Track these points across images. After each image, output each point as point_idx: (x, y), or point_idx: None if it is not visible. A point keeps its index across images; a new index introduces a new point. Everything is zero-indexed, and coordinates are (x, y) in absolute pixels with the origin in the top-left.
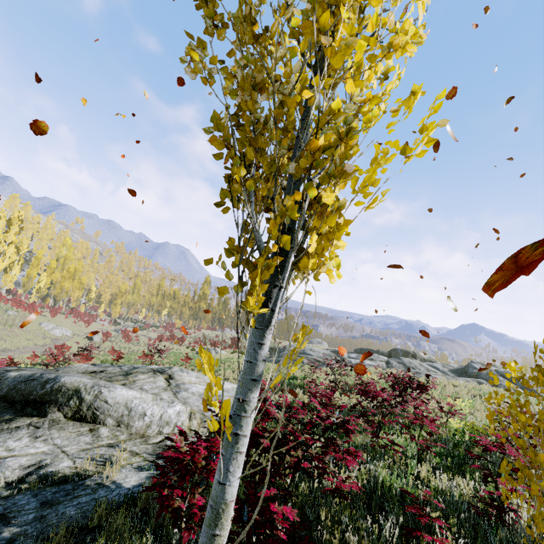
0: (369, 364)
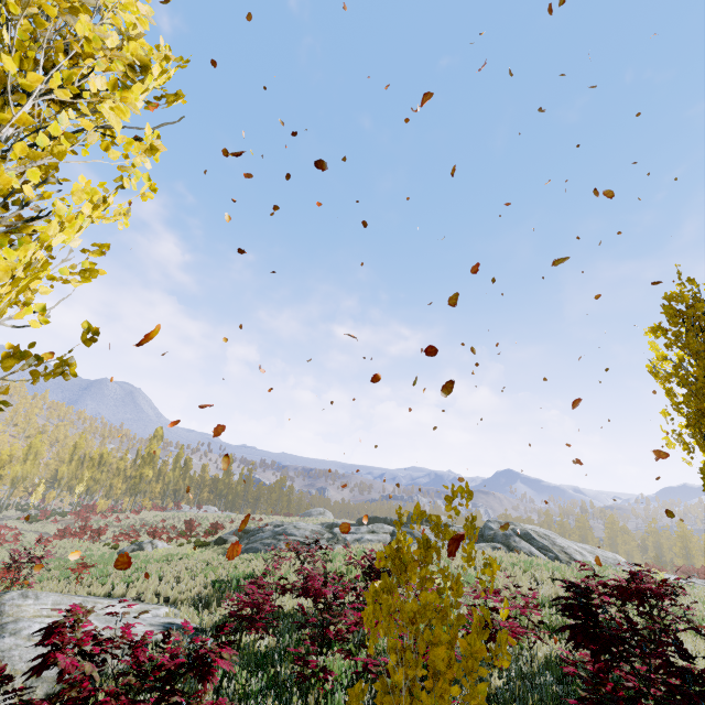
0: (369, 539)
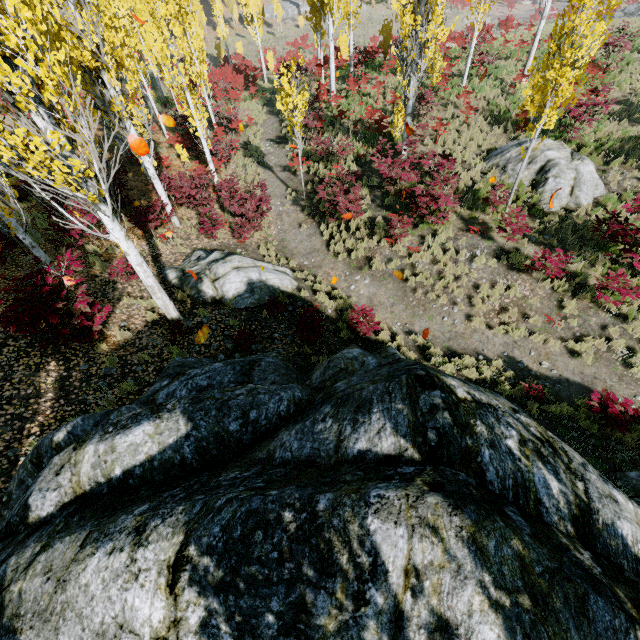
0: None
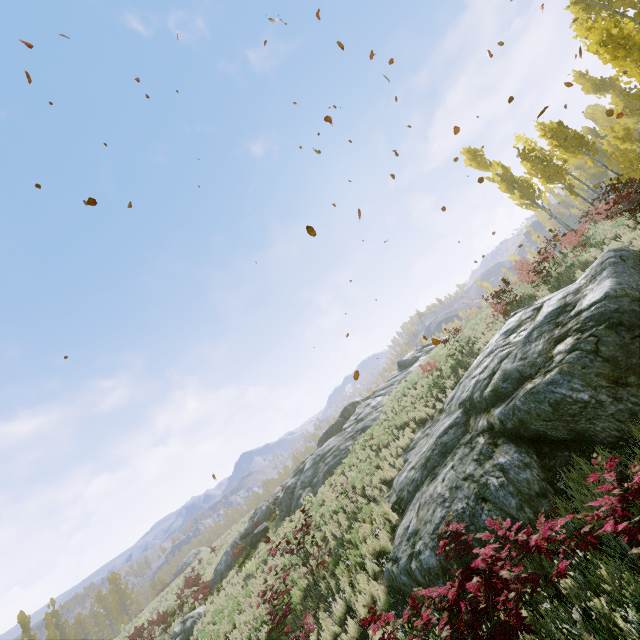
0: (377, 402)
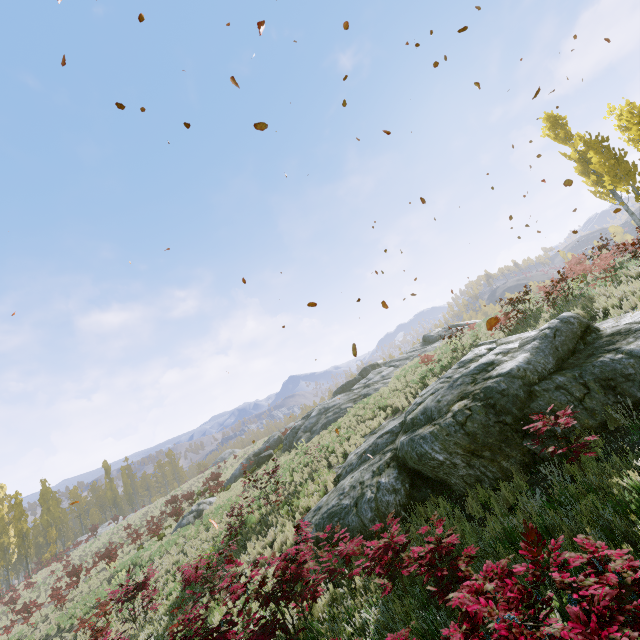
0: (387, 373)
